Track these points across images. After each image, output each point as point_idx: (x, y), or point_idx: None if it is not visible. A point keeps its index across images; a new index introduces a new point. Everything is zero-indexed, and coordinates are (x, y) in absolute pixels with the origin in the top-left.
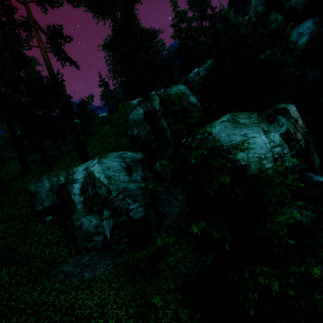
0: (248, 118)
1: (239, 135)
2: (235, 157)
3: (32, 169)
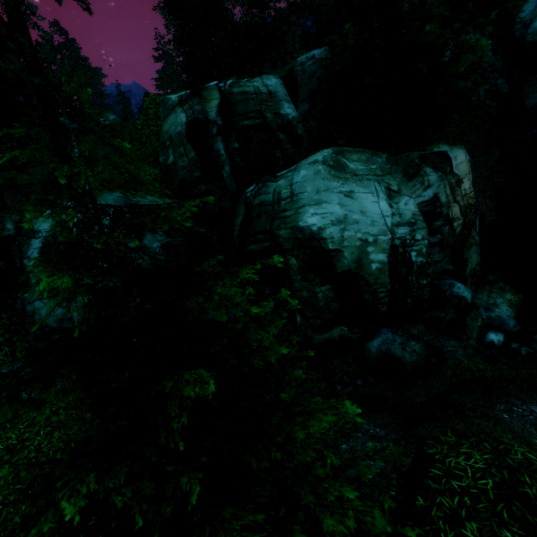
0: (367, 162)
1: (338, 192)
2: (321, 233)
3: None
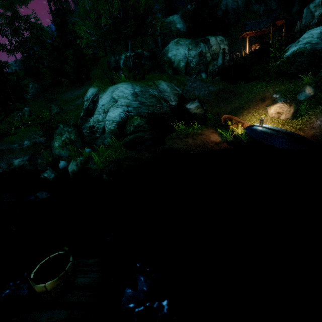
0: (185, 42)
1: (175, 49)
2: (171, 58)
3: (108, 54)
